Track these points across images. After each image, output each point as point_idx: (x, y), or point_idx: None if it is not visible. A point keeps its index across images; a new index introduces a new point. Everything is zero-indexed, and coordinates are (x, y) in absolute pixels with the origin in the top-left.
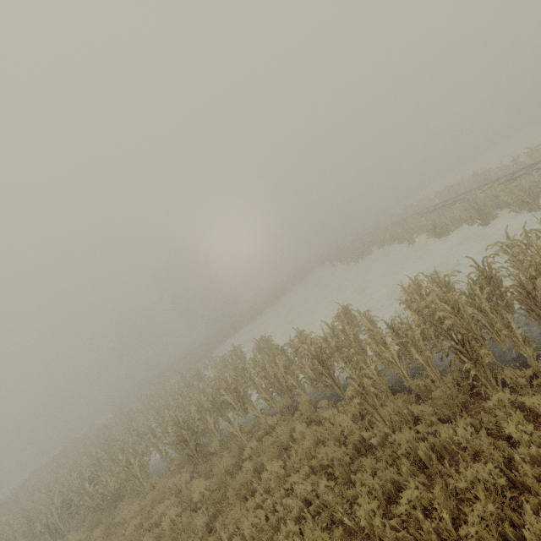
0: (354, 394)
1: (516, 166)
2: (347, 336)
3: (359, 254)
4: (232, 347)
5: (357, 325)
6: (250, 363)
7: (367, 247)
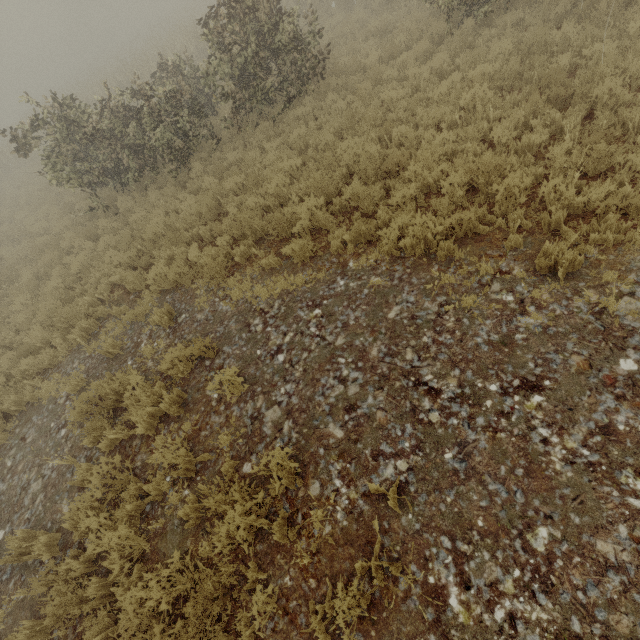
0: None
1: None
2: None
3: None
4: None
5: None
6: None
7: None
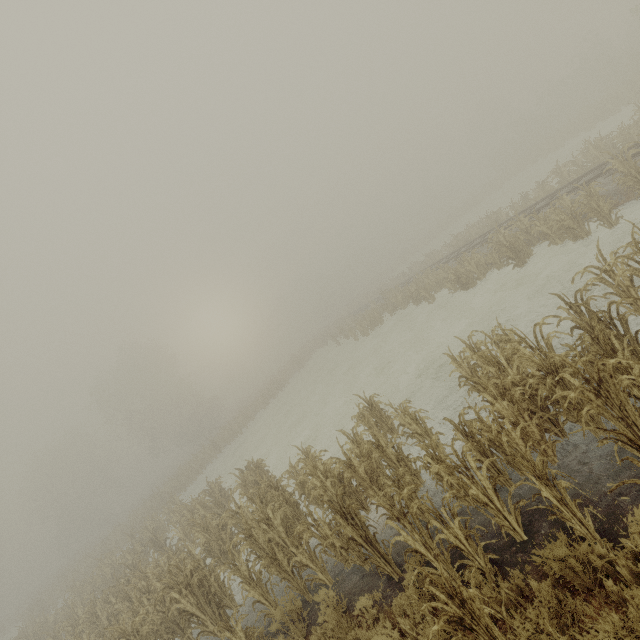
0: (446, 628)
1: (530, 202)
2: (383, 453)
3: (369, 325)
4: (212, 478)
5: (391, 424)
6: (229, 516)
7: (377, 314)
